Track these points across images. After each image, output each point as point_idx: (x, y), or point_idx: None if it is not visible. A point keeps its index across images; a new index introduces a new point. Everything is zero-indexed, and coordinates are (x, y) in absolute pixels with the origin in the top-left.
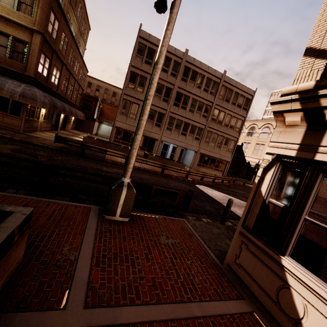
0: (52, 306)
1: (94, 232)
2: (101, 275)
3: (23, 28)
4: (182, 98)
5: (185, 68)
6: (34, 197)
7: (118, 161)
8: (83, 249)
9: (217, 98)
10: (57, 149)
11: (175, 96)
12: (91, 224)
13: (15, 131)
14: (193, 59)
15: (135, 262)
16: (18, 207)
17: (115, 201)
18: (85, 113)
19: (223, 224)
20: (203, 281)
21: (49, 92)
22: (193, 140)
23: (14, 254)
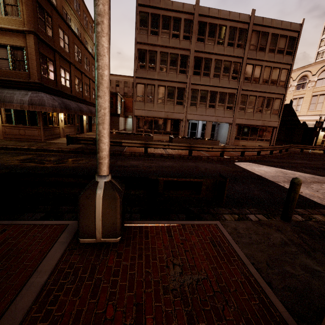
0: None
1: (44, 280)
2: None
3: (16, 33)
4: (202, 63)
5: (200, 25)
6: None
7: (137, 152)
8: None
9: (247, 50)
10: (72, 151)
11: (193, 64)
12: (48, 261)
13: (38, 141)
14: (207, 9)
15: None
16: None
17: (87, 215)
18: None
19: (286, 220)
20: None
21: (62, 95)
22: (225, 111)
23: None
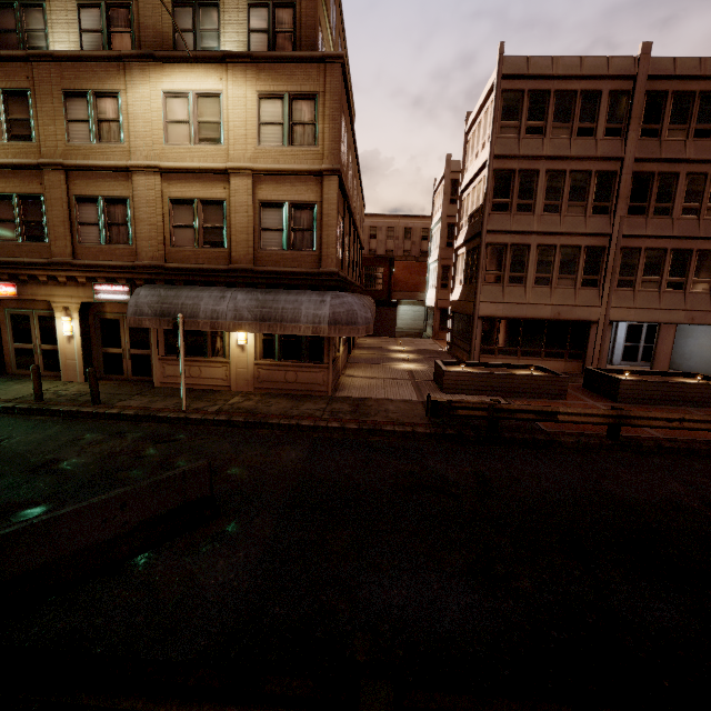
0: None
1: None
2: None
3: (304, 176)
4: (653, 185)
5: (648, 99)
6: None
7: (581, 432)
8: None
9: None
10: (436, 434)
11: (629, 189)
12: None
13: (320, 394)
14: (670, 62)
15: None
16: None
17: None
18: (373, 296)
19: None
20: None
21: (346, 287)
22: None
23: None
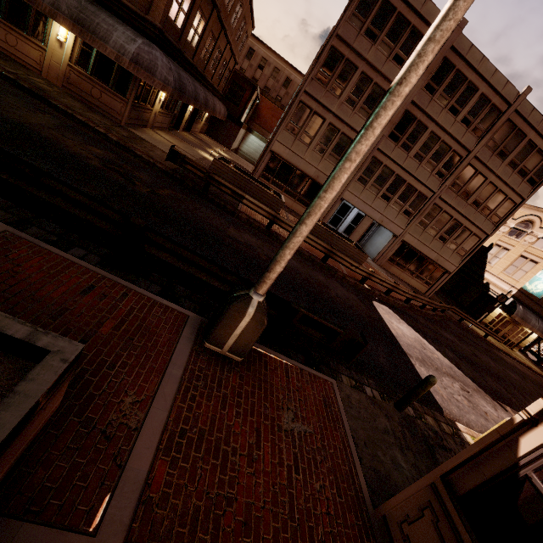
0: (78, 524)
1: (180, 375)
2: (168, 475)
3: None
4: (411, 127)
5: (443, 64)
6: (108, 275)
7: (256, 220)
8: (153, 408)
9: (483, 144)
10: (168, 173)
11: (398, 120)
12: (179, 355)
13: (115, 120)
14: (469, 46)
15: (229, 460)
16: (60, 338)
17: (228, 326)
18: (229, 109)
19: (398, 409)
20: (331, 537)
21: (179, 59)
22: (399, 214)
23: (40, 418)
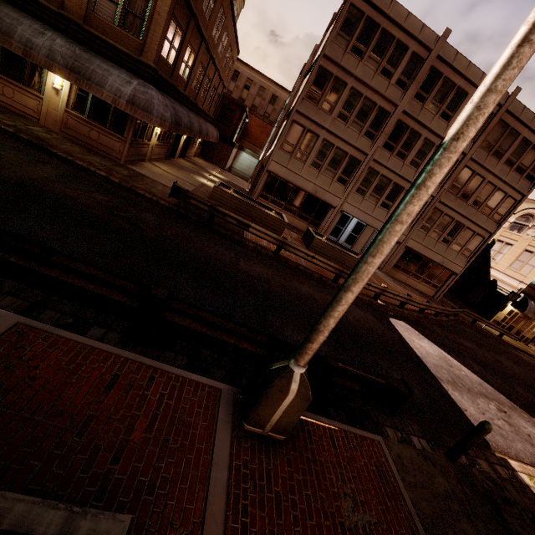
0: None
1: (226, 479)
2: None
3: None
4: (405, 135)
5: (431, 73)
6: (131, 355)
7: (263, 246)
8: None
9: (478, 146)
10: (172, 209)
11: (391, 130)
12: (220, 449)
13: (114, 159)
14: (454, 53)
15: None
16: (101, 515)
17: (270, 406)
18: (220, 131)
19: (451, 460)
20: None
21: (172, 93)
22: None
23: None
